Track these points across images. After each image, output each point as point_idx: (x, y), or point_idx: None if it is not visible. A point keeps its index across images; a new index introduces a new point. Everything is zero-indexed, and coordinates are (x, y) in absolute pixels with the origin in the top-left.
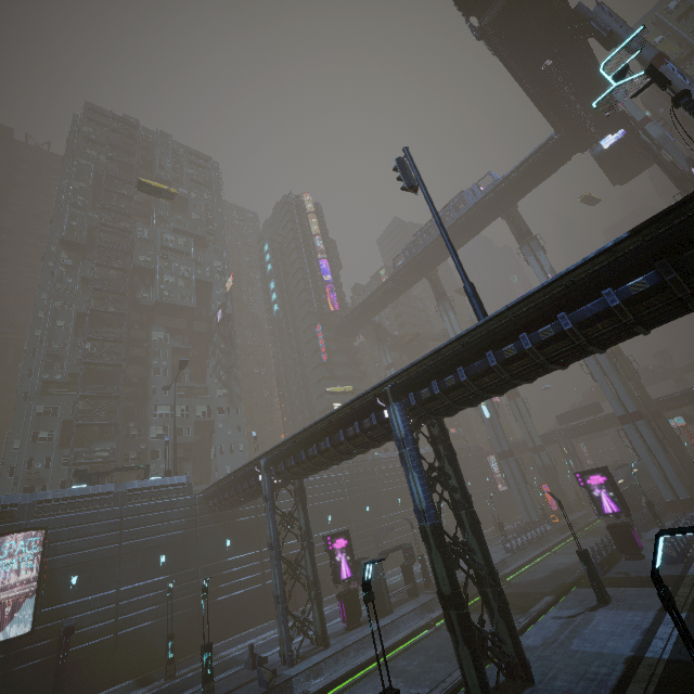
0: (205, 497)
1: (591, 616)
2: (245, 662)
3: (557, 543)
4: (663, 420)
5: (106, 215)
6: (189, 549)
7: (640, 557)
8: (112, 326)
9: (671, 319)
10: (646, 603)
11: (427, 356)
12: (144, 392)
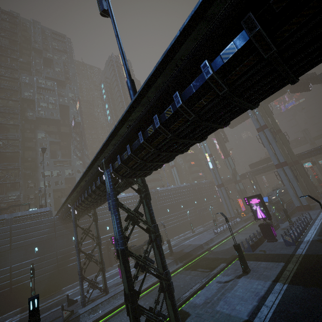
0: (58, 217)
1: (236, 282)
2: (66, 302)
3: (241, 228)
4: (299, 165)
5: (4, 70)
6: (51, 243)
7: (274, 241)
8: (12, 132)
9: (270, 91)
10: (268, 274)
11: (111, 138)
12: (35, 164)
